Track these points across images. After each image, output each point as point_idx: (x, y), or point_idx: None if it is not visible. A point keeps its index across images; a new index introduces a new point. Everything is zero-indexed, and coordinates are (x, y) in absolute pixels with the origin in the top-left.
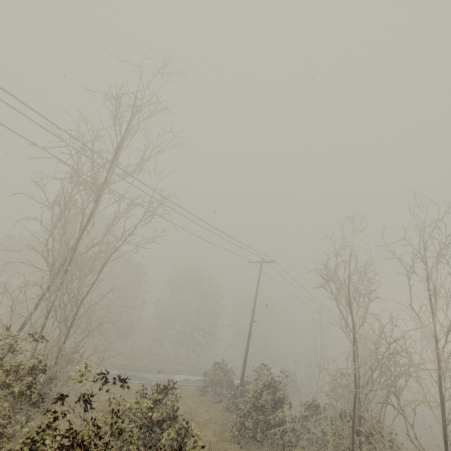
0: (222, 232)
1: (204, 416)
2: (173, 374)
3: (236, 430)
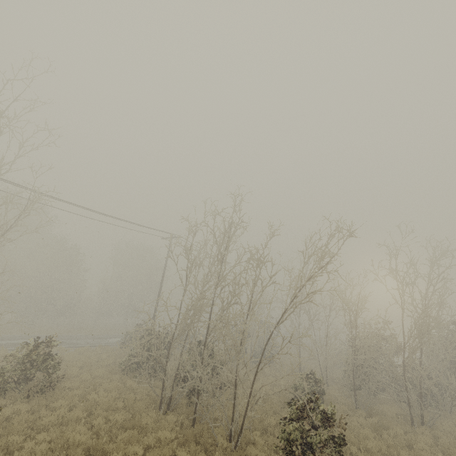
0: (114, 217)
1: (107, 361)
2: (107, 338)
3: (123, 365)
